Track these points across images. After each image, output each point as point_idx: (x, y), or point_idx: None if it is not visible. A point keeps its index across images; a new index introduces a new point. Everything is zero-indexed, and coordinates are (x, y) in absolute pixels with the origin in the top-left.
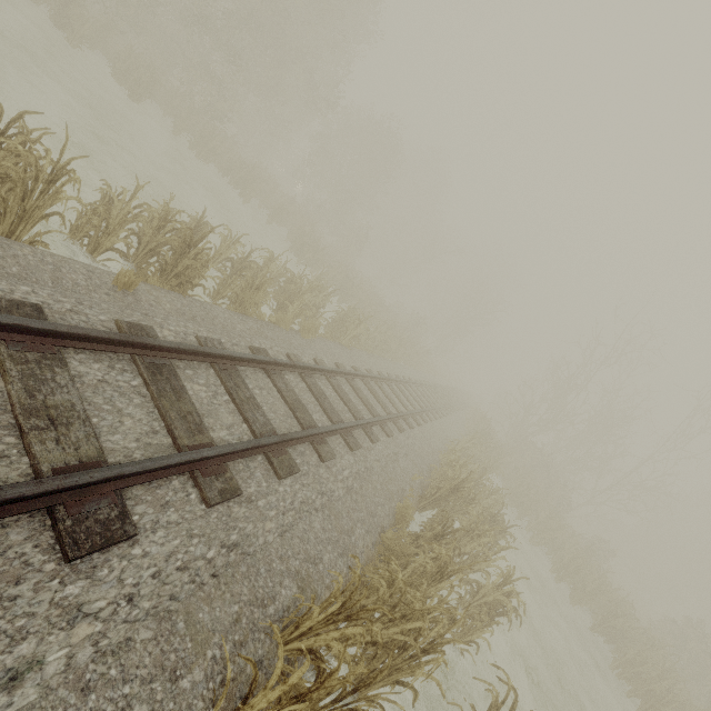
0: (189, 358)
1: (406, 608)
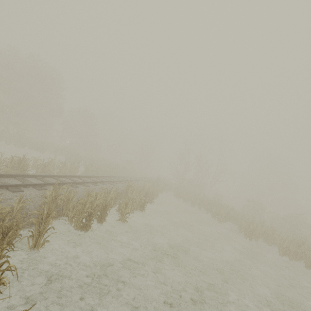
0: (28, 177)
1: (89, 193)
